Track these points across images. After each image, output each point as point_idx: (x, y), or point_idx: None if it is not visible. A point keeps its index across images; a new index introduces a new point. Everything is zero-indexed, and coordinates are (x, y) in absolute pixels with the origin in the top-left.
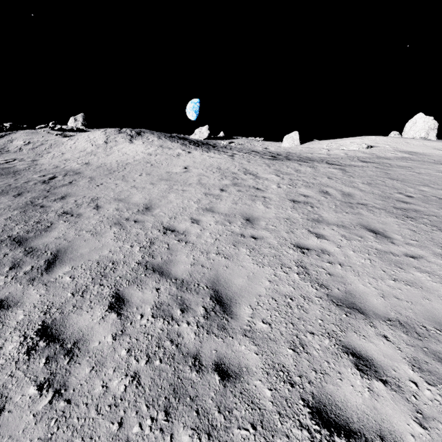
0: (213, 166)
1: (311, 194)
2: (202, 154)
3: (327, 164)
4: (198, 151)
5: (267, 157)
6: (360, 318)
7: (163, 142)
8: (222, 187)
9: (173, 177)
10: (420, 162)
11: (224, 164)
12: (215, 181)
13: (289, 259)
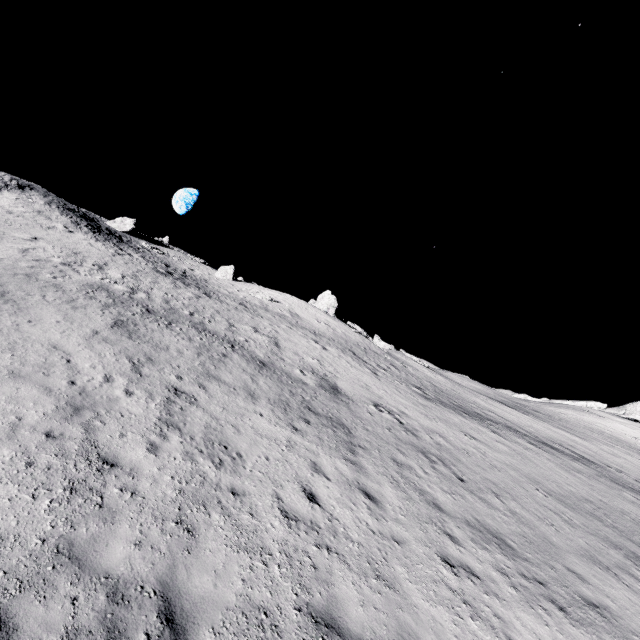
0: (73, 250)
1: (117, 289)
2: (85, 239)
3: (202, 292)
4: (86, 236)
5: (159, 270)
6: (0, 303)
7: (48, 209)
8: (43, 259)
9: (1, 236)
10: (282, 319)
11: (91, 254)
12: (47, 255)
13: (7, 288)
